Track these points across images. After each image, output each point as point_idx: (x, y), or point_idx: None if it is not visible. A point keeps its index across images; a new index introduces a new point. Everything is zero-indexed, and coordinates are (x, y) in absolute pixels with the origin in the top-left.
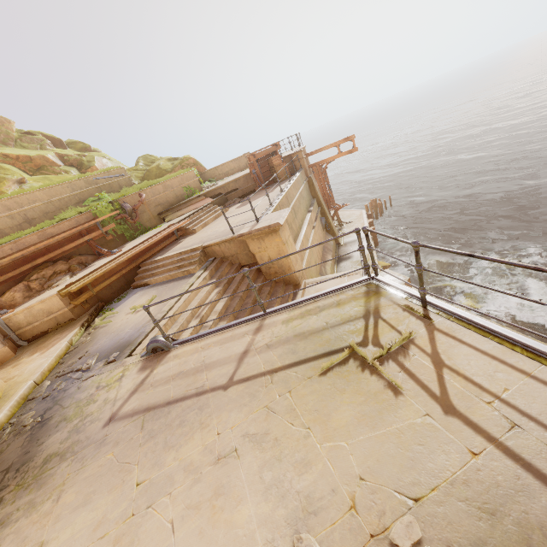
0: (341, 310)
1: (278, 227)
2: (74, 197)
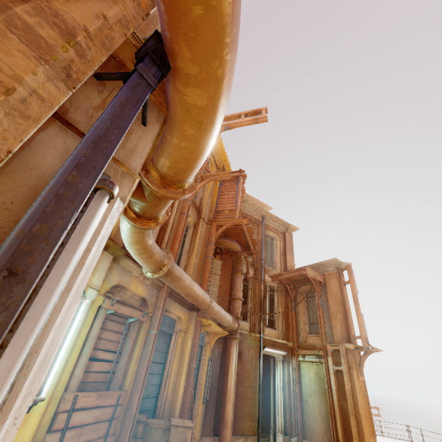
0: (405, 441)
1: None
2: None
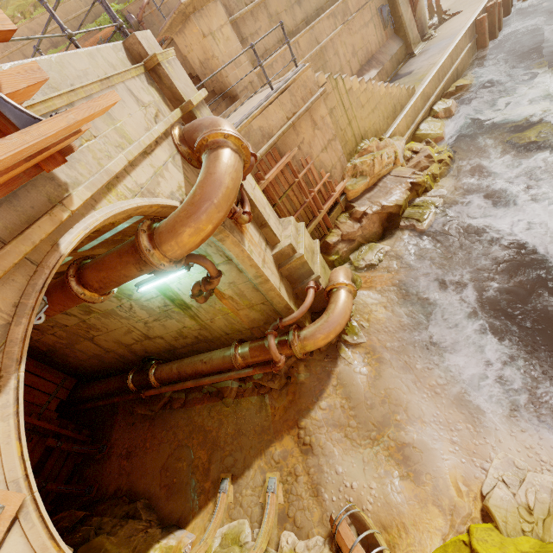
0: None
1: (184, 9)
2: (90, 14)
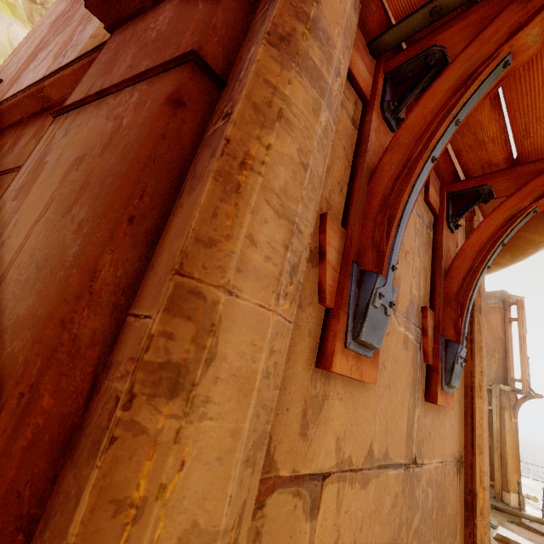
0: None
1: None
2: None
